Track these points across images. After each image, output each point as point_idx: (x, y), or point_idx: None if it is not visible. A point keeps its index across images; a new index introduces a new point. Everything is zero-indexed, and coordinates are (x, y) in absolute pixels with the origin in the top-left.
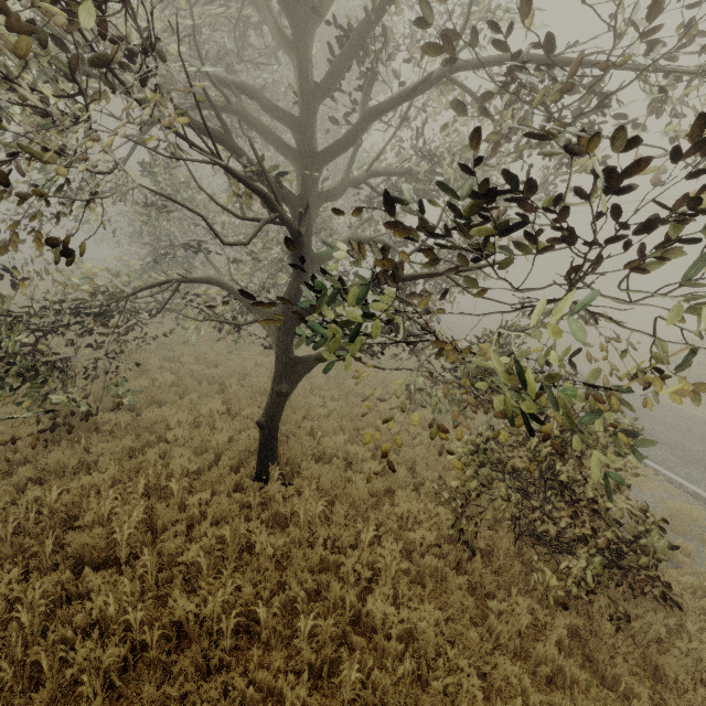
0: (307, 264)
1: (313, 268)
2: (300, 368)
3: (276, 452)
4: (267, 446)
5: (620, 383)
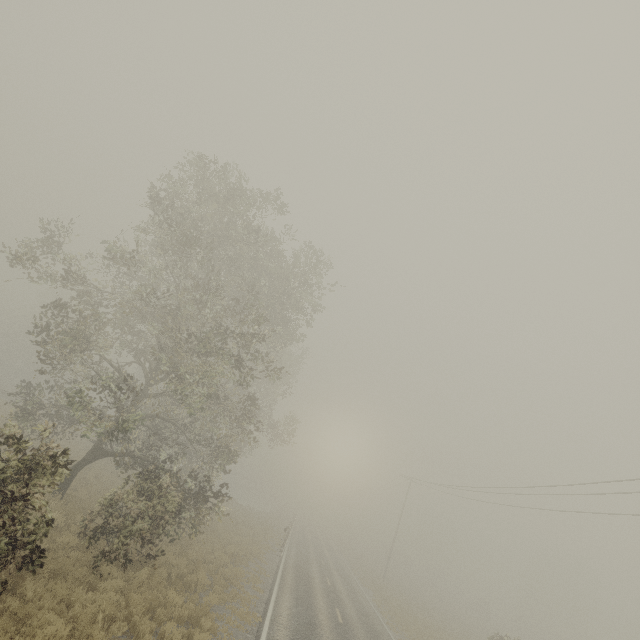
0: (128, 413)
1: None
2: (100, 452)
3: (65, 489)
4: (64, 482)
5: None
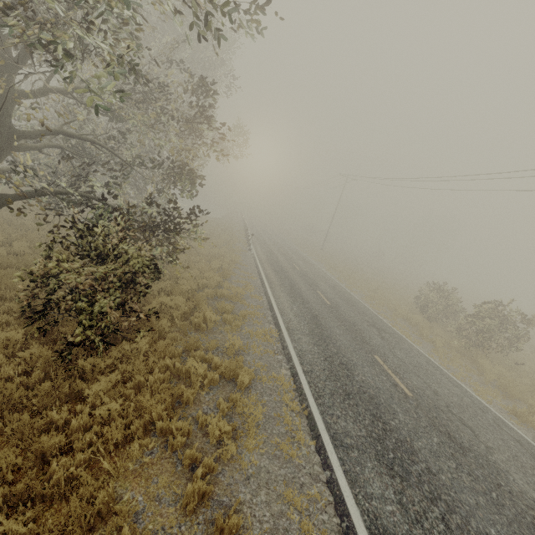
0: (2, 132)
1: (13, 138)
2: None
3: None
4: None
5: (364, 301)
